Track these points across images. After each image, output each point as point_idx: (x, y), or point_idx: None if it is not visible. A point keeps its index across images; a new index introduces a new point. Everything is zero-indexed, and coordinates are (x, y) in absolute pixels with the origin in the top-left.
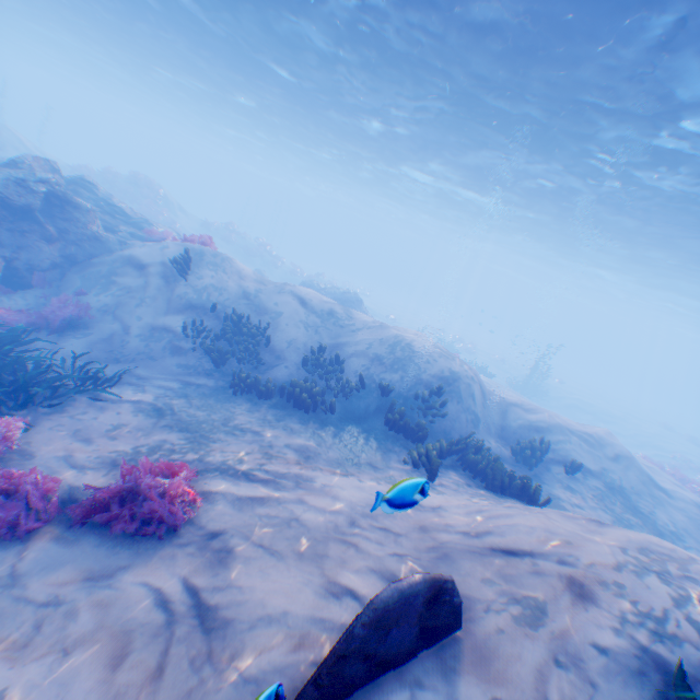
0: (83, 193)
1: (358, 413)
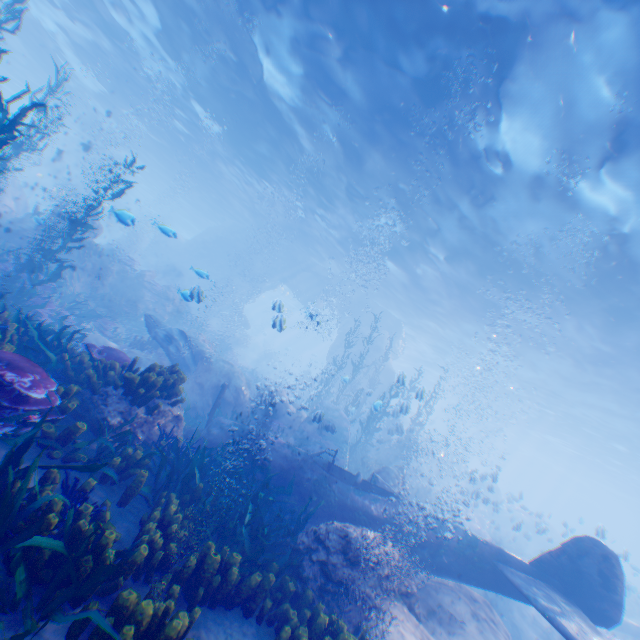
0: None
1: None
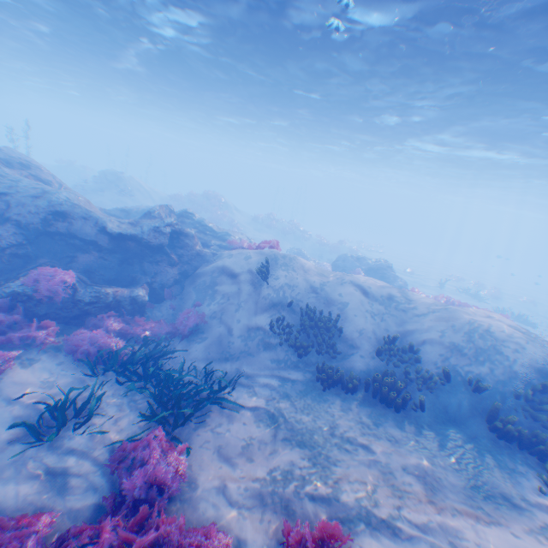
0: (186, 220)
1: (451, 413)
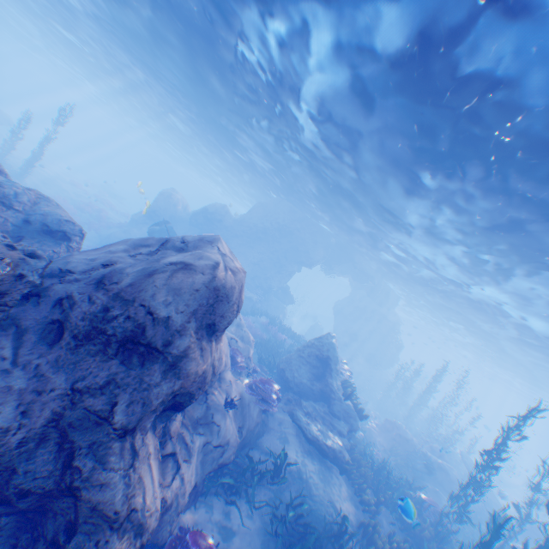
0: None
1: None
